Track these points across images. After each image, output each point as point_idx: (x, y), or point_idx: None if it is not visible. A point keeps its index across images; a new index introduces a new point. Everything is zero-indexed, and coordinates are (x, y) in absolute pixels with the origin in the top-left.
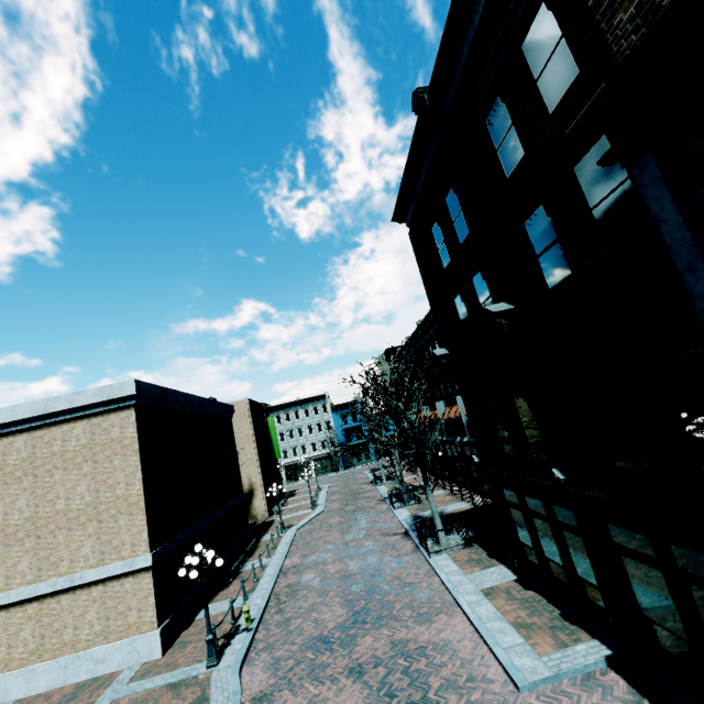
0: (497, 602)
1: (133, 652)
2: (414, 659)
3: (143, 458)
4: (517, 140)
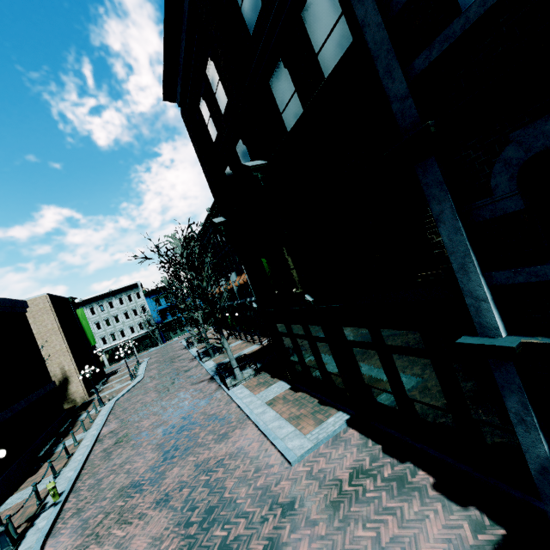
0: (277, 407)
1: None
2: (213, 472)
3: None
4: None
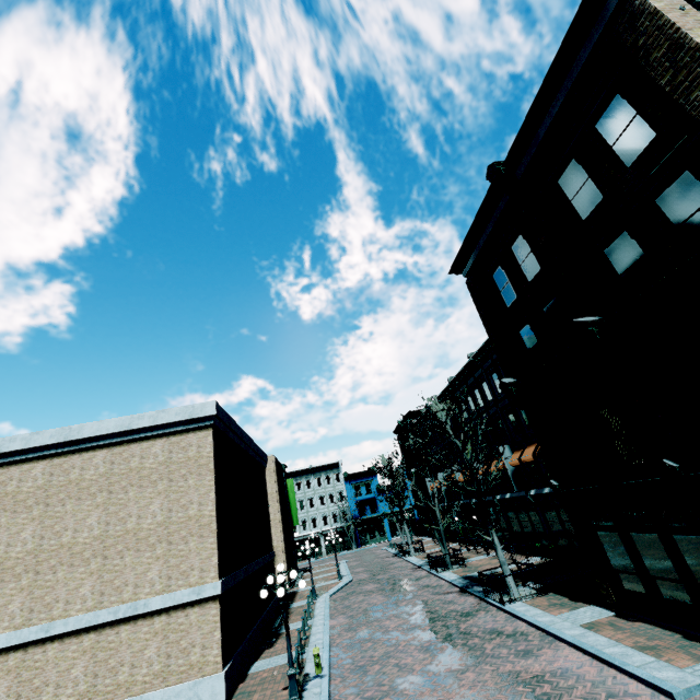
0: (605, 633)
1: (194, 699)
2: (534, 685)
3: (216, 479)
4: (593, 189)
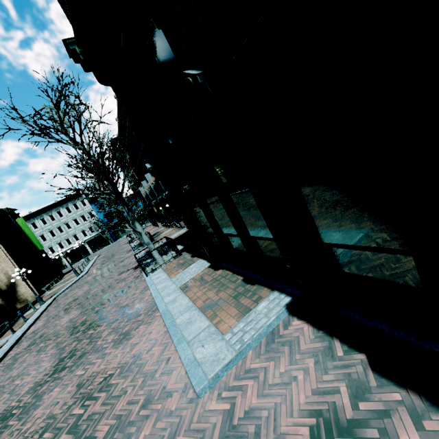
0: (192, 292)
1: None
2: (92, 400)
3: None
4: None
